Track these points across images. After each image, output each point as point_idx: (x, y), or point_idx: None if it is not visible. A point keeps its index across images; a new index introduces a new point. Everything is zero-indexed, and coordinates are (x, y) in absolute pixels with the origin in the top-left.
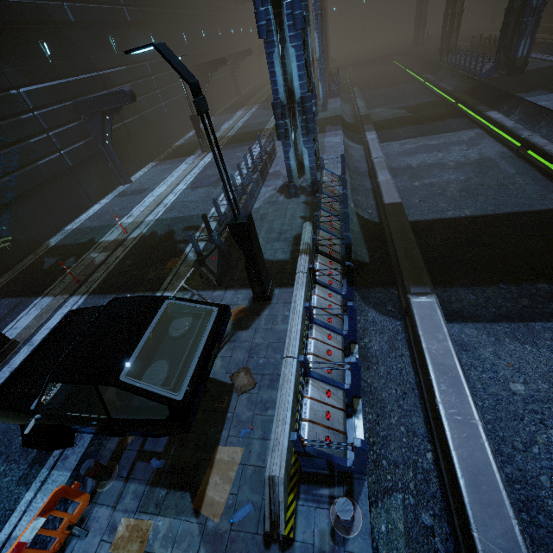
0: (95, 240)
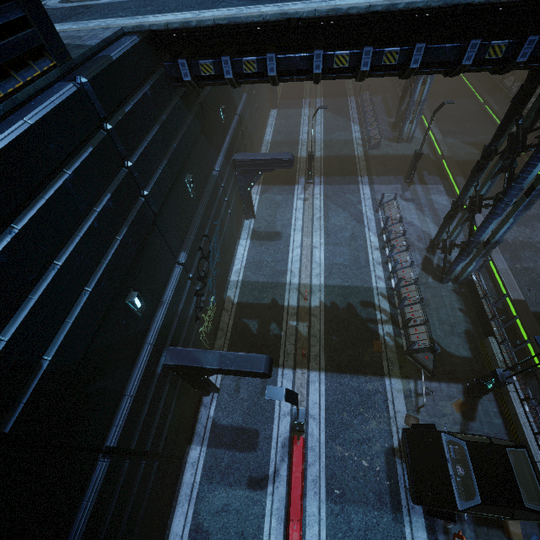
0: (279, 303)
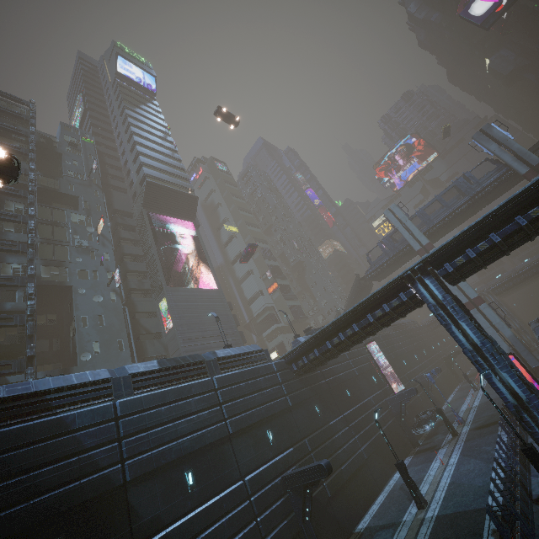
0: None
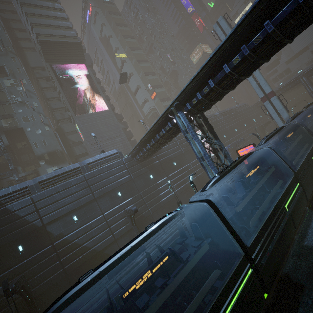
0: None
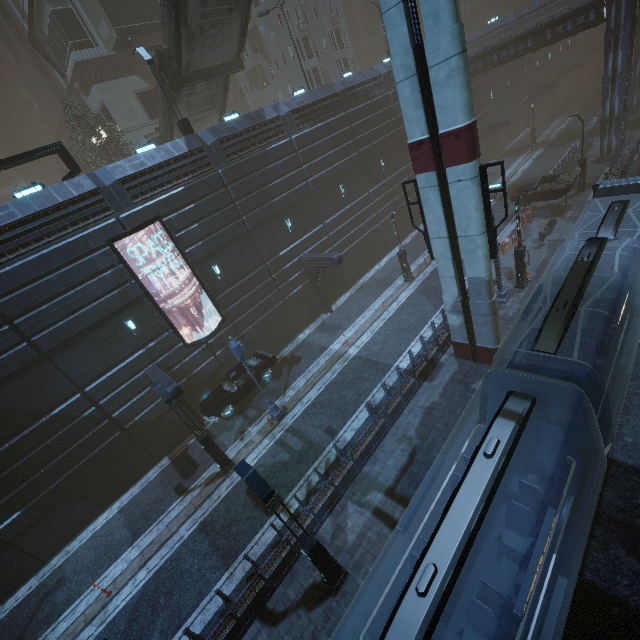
0: None
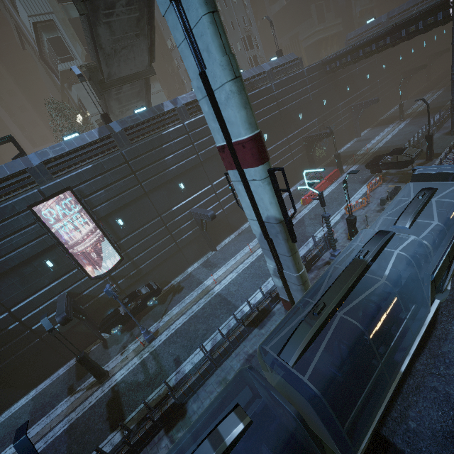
0: (354, 154)
